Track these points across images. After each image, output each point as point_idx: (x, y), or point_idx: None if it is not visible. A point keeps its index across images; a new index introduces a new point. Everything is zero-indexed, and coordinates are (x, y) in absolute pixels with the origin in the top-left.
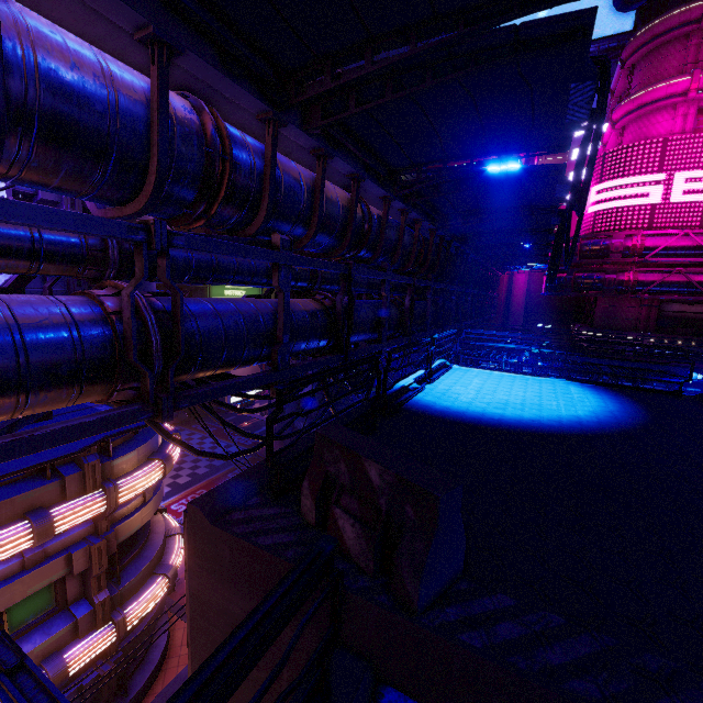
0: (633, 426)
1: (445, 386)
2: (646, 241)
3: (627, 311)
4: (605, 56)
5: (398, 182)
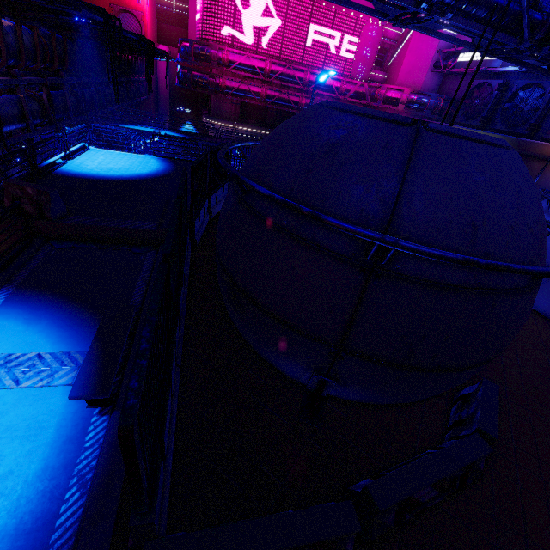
0: (161, 176)
1: (81, 161)
2: (230, 56)
3: (226, 106)
4: (100, 9)
5: (2, 4)
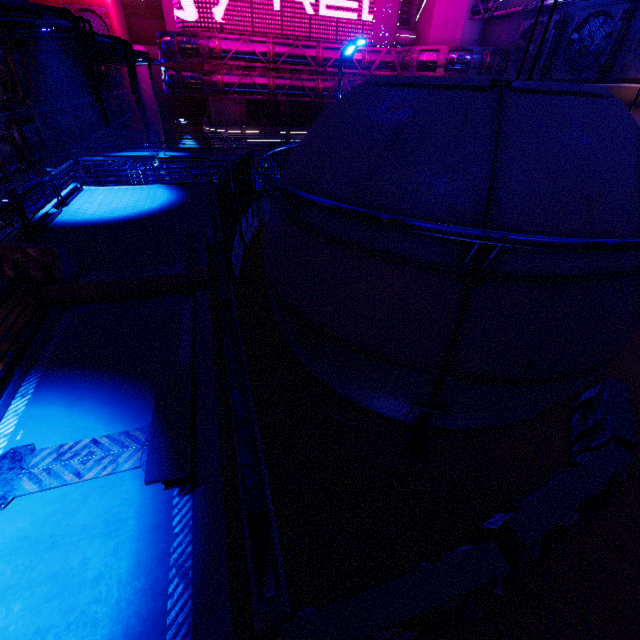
0: (175, 207)
1: (77, 206)
2: (222, 44)
3: (229, 108)
4: (65, 11)
5: None
